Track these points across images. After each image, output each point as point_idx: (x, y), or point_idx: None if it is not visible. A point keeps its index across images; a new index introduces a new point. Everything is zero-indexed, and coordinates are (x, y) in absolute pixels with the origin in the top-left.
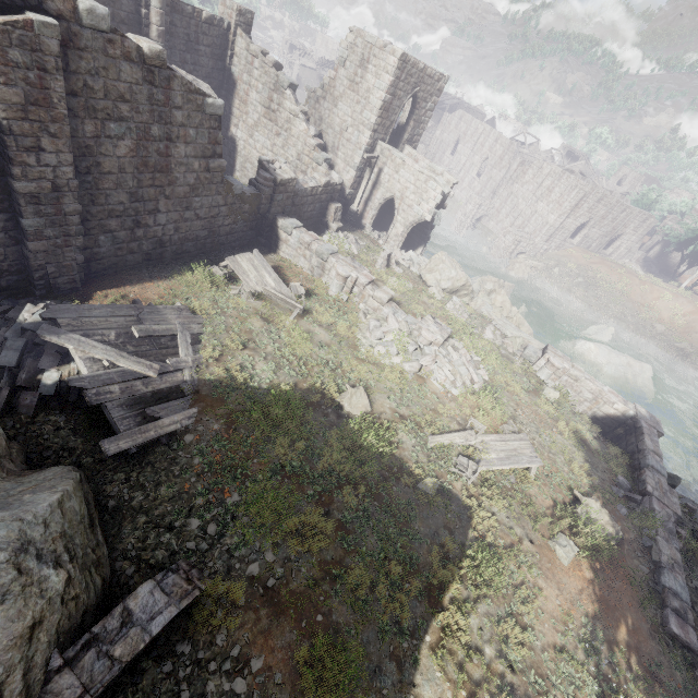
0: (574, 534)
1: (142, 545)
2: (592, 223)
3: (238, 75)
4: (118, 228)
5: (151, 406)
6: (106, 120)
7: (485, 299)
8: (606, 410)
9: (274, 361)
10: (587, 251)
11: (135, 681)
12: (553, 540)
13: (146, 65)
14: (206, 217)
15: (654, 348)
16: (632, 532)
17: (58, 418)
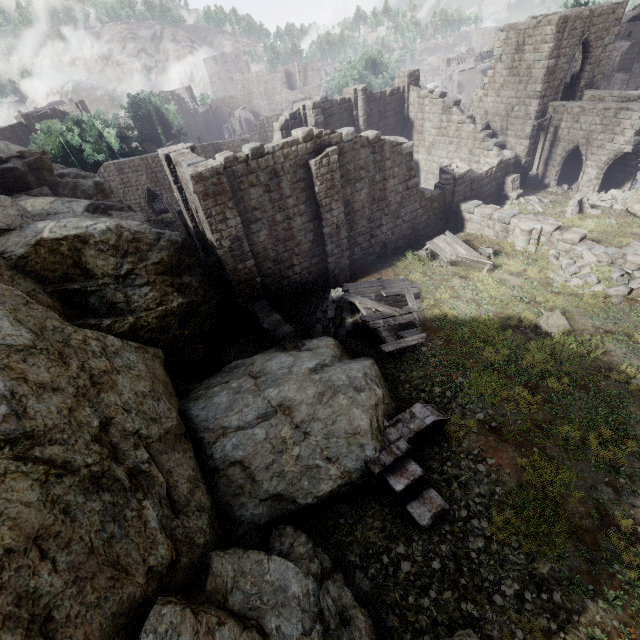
0: None
1: (410, 397)
2: None
3: (414, 117)
4: (363, 241)
5: (399, 331)
6: (355, 183)
7: None
8: None
9: (474, 303)
10: None
11: (420, 451)
12: None
13: (371, 145)
14: (409, 220)
15: None
16: None
17: (355, 341)
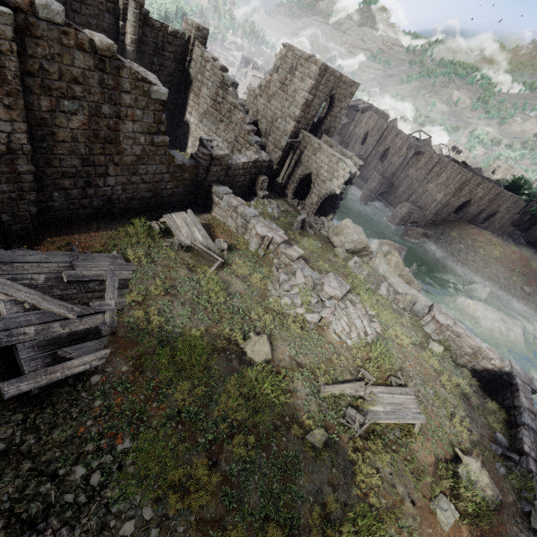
0: (454, 495)
1: (19, 496)
2: (472, 202)
3: (194, 75)
4: (71, 187)
5: (64, 347)
6: (60, 98)
7: (382, 259)
8: (484, 365)
9: (190, 307)
10: (467, 224)
11: None
12: (434, 502)
13: (98, 55)
14: (151, 181)
15: (524, 307)
16: (510, 494)
17: None
